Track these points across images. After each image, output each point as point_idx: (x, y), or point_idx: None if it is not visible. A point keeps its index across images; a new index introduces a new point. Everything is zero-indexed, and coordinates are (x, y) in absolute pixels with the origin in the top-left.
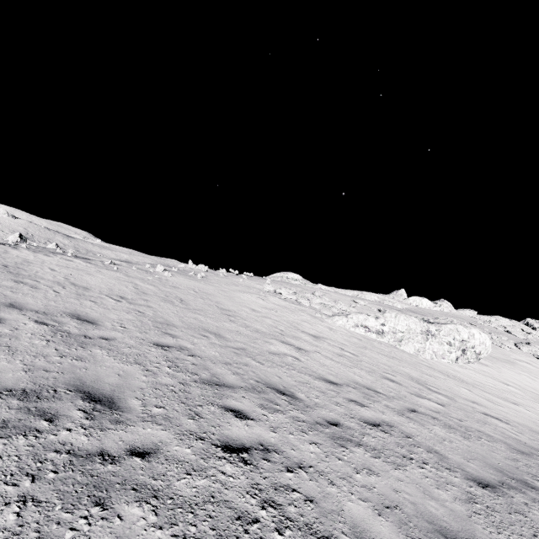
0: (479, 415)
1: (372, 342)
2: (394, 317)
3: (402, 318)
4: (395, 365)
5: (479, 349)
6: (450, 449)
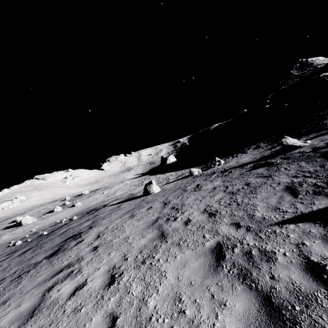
0: (27, 207)
1: (3, 210)
2: (4, 204)
3: (6, 203)
4: (12, 210)
5: (24, 199)
6: (25, 210)
